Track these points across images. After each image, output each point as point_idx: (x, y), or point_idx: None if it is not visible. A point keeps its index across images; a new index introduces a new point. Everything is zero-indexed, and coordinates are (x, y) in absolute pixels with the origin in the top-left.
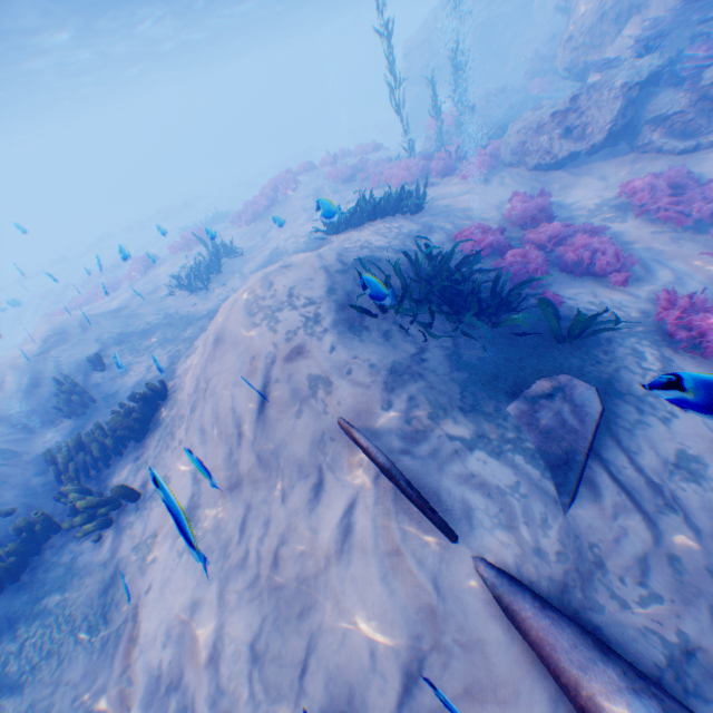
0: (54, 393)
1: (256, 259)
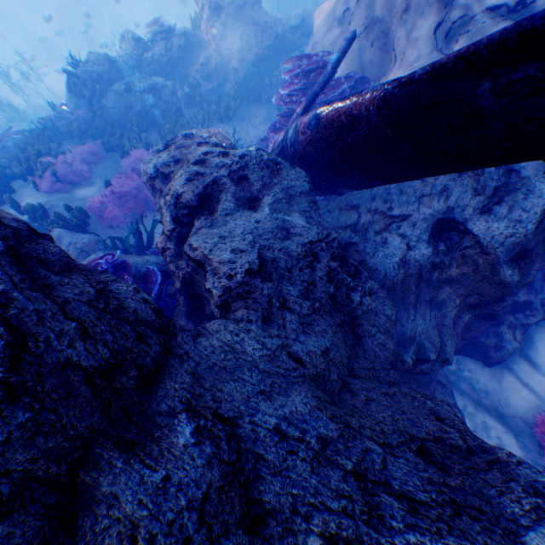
0: None
1: None
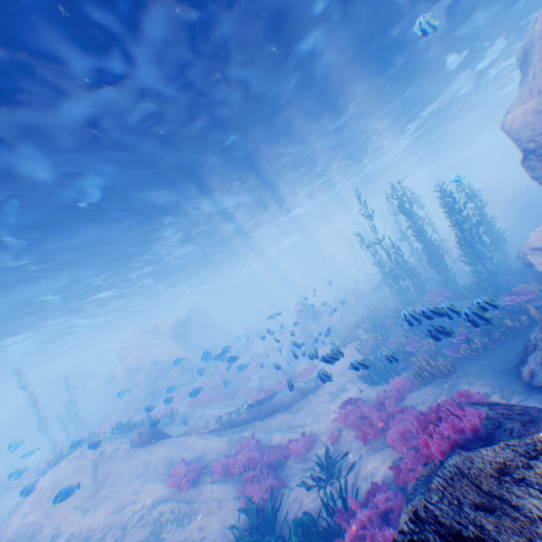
0: None
1: None
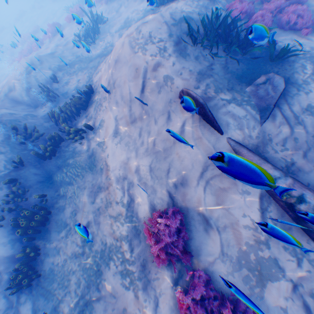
0: (39, 93)
1: (116, 24)
